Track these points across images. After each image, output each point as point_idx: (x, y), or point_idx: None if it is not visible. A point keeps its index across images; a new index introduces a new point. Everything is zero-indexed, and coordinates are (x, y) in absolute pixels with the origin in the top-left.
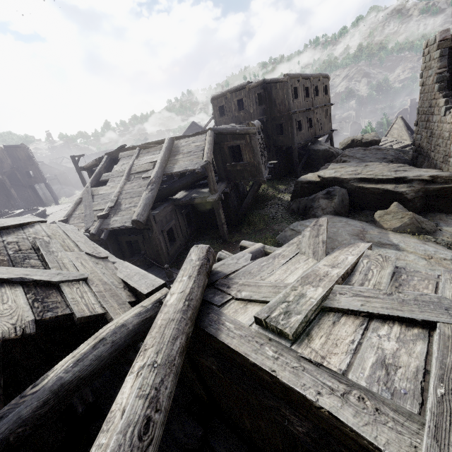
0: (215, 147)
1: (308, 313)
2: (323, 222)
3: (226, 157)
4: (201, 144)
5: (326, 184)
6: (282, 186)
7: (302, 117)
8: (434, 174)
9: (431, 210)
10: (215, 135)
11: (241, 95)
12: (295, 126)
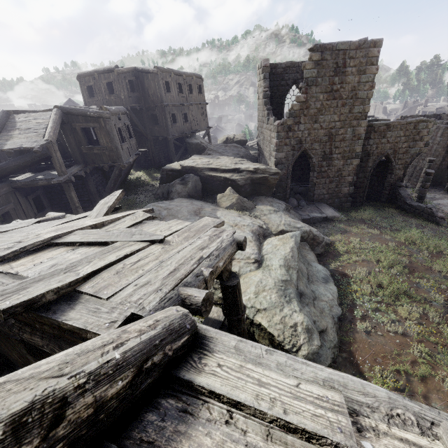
0: (64, 127)
1: (27, 246)
2: (118, 192)
3: (80, 139)
4: (44, 122)
5: (186, 172)
6: (159, 174)
7: (177, 111)
8: (256, 167)
9: (257, 194)
10: (64, 114)
11: (110, 78)
12: (169, 118)
